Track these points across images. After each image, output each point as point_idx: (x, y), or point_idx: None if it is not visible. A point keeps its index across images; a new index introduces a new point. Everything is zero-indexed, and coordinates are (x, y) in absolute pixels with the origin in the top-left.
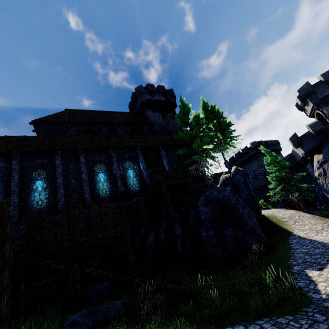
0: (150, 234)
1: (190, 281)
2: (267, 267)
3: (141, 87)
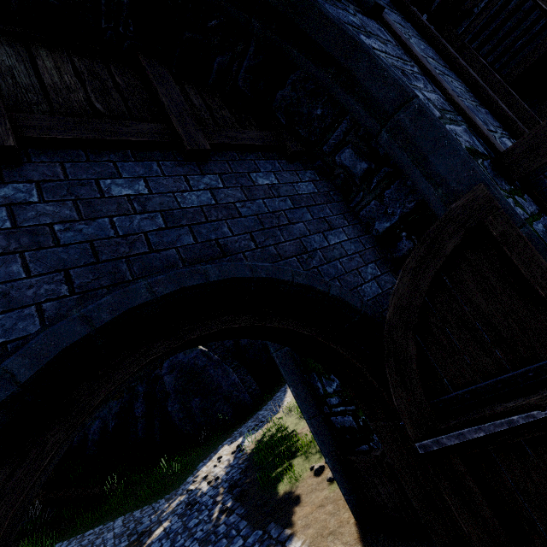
0: (93, 426)
1: (138, 473)
2: (216, 440)
3: None
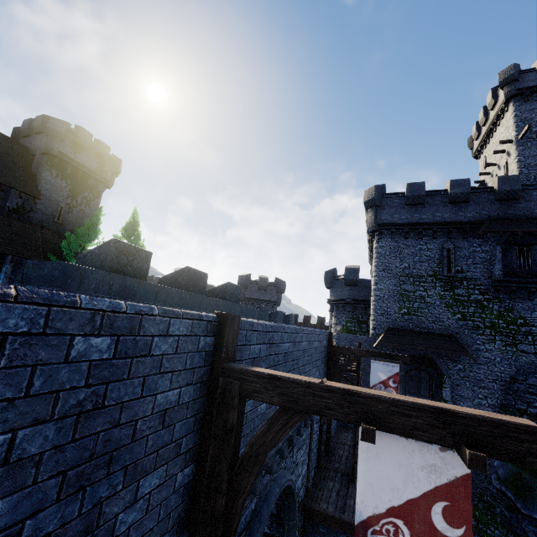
0: None
1: None
2: None
3: (63, 126)
